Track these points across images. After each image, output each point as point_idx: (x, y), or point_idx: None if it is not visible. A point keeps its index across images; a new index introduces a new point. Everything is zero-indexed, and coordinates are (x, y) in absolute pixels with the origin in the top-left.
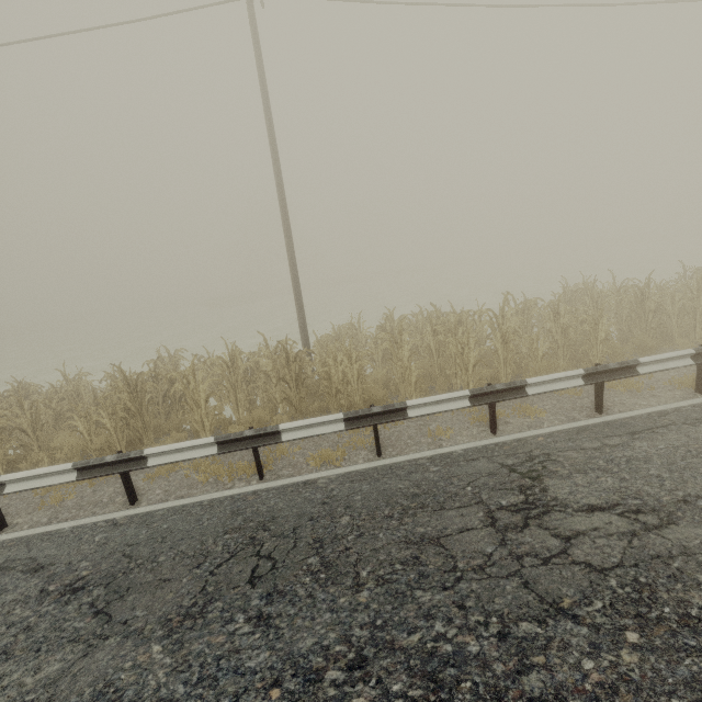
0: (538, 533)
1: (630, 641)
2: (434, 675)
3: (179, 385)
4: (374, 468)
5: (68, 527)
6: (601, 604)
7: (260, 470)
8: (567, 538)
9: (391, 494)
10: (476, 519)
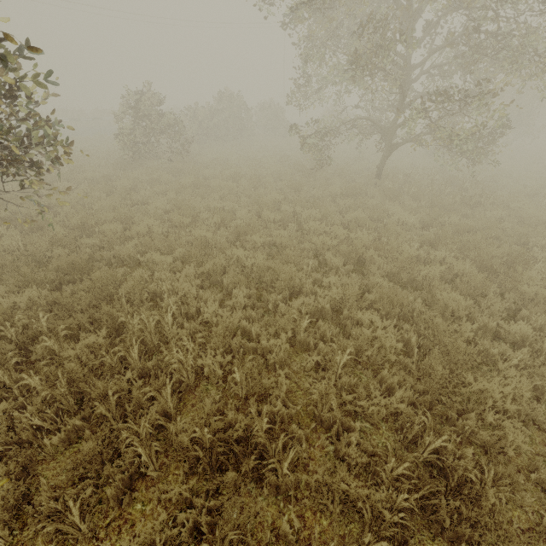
0: None
1: None
2: None
3: None
4: None
5: None
6: None
7: None
8: None
9: None
10: None
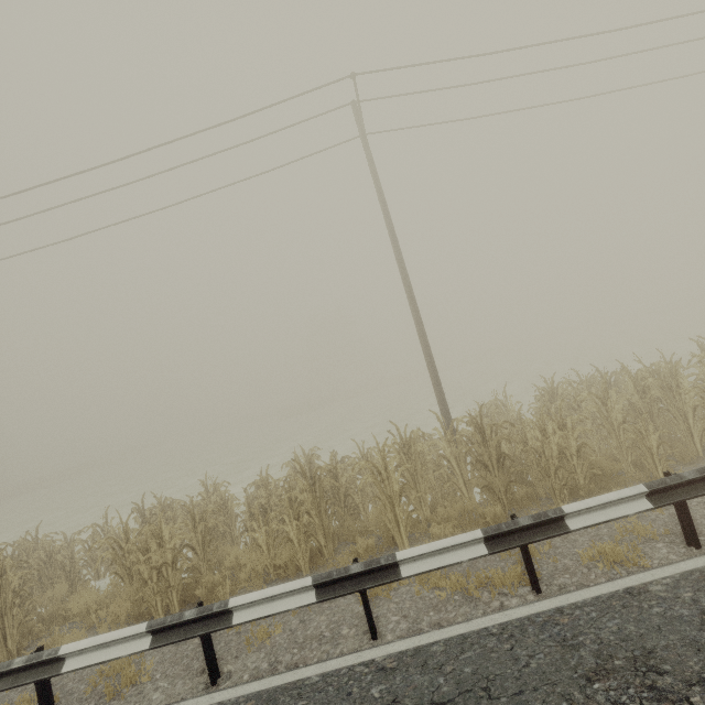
0: None
1: None
2: None
3: (369, 476)
4: None
5: (314, 674)
6: None
7: (535, 577)
8: None
9: None
10: None
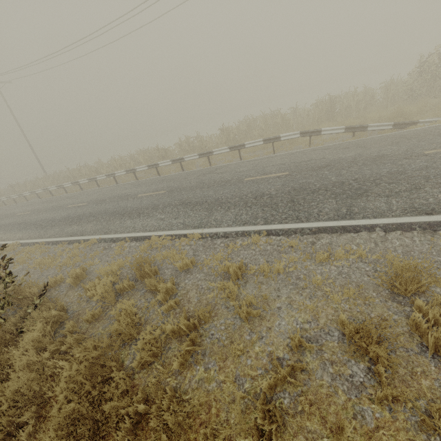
0: None
1: None
2: None
3: None
4: None
5: None
6: None
7: None
8: None
9: None
10: None
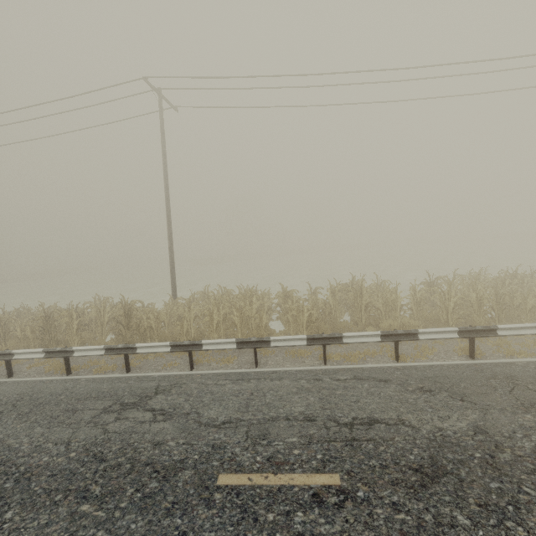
0: (113, 415)
1: (70, 455)
2: (0, 452)
3: (64, 320)
4: (111, 377)
5: None
6: (84, 443)
7: (67, 369)
8: (119, 419)
9: (95, 390)
10: (104, 406)
